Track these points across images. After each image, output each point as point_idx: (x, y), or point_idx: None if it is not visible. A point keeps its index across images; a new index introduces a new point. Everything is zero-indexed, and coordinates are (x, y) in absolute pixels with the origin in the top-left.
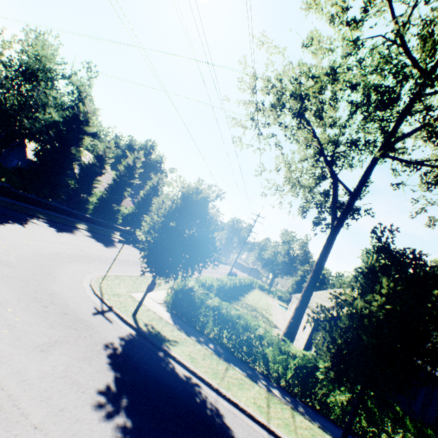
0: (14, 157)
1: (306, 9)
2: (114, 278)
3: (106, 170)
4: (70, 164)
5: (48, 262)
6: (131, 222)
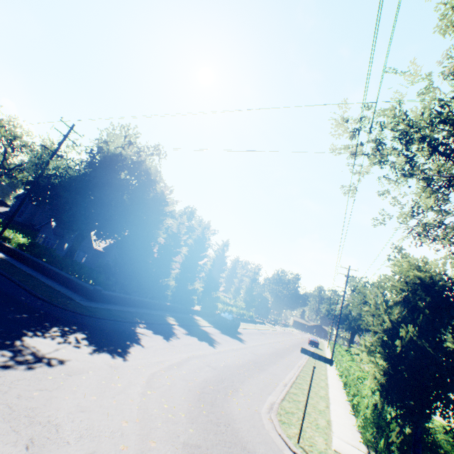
0: (79, 250)
1: (434, 31)
2: (284, 413)
3: (181, 247)
4: (151, 249)
5: (217, 415)
6: (203, 300)
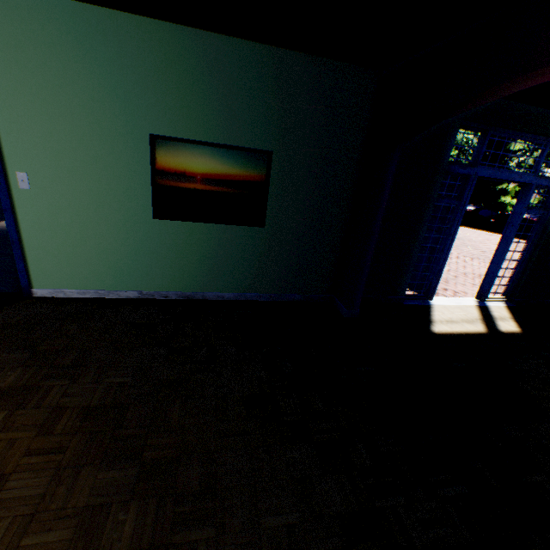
0: None
1: None
2: None
3: None
4: None
5: None
6: None
